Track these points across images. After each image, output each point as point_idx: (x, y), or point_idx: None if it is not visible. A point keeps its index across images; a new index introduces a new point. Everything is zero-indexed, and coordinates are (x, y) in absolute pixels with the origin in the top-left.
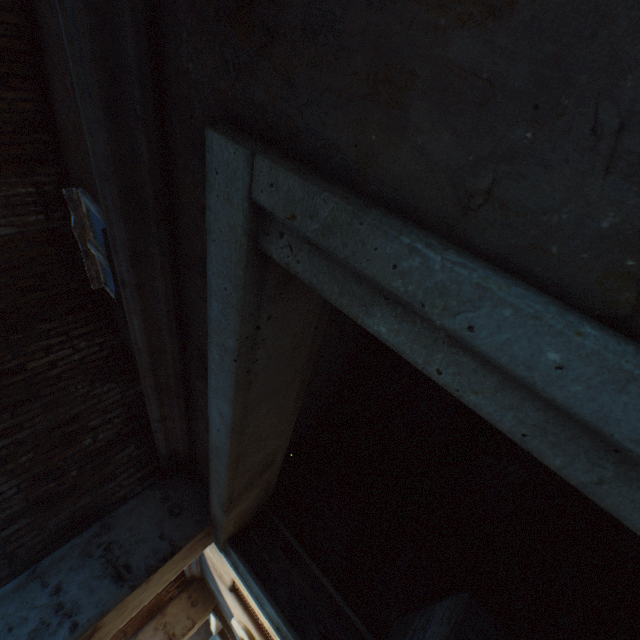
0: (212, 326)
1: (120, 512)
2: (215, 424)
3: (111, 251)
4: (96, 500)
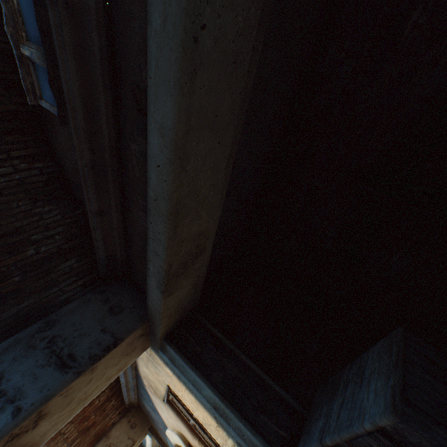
0: None
1: (63, 311)
2: (155, 160)
3: (40, 16)
4: (39, 302)
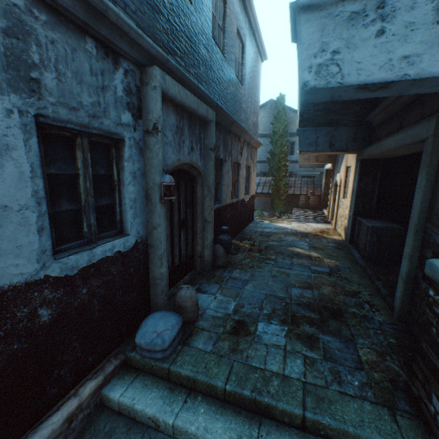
0: (406, 133)
1: (341, 128)
2: (386, 142)
3: None
4: (337, 119)
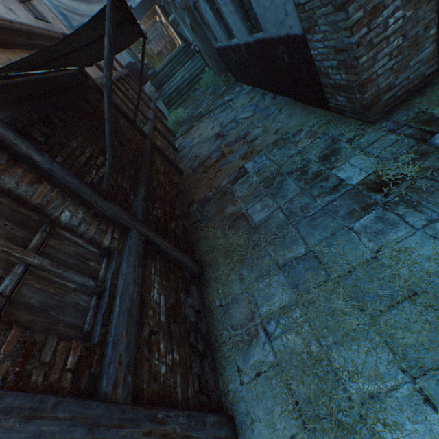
0: None
1: (144, 0)
2: None
3: None
4: None
